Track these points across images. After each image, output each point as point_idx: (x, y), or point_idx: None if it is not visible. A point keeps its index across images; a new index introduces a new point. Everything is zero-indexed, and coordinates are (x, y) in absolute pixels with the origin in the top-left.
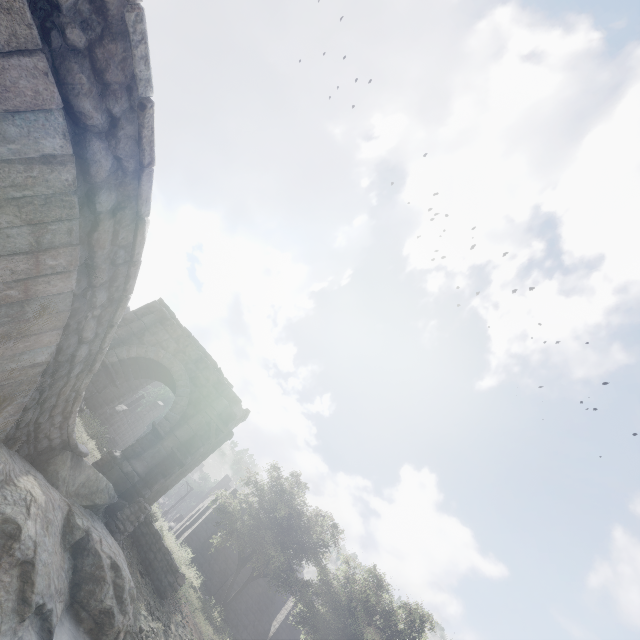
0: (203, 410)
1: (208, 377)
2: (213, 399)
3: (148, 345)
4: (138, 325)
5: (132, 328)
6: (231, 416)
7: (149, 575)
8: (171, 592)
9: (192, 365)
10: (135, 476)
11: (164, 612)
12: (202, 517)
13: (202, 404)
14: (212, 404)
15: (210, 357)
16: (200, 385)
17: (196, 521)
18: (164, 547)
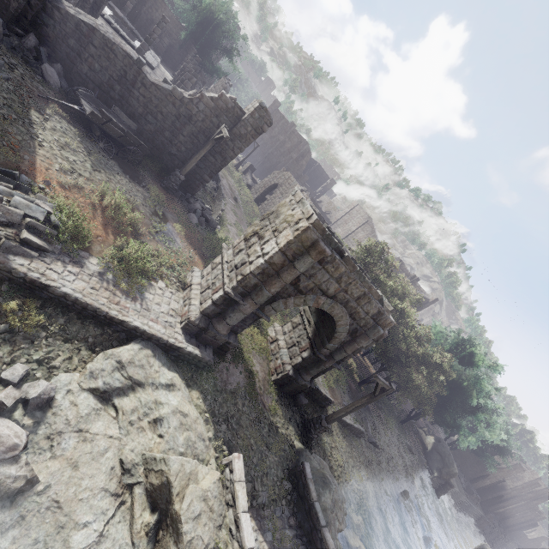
0: (359, 340)
1: (368, 311)
2: (369, 328)
3: (305, 291)
4: (293, 277)
5: (286, 282)
6: (382, 337)
7: (315, 403)
8: (327, 406)
9: (353, 303)
10: (307, 385)
11: (324, 413)
12: None
13: (358, 332)
14: (368, 334)
15: (374, 291)
16: (358, 319)
17: None
18: (323, 394)
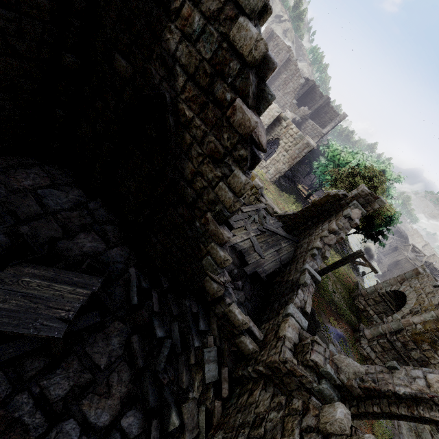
0: None
1: None
2: None
3: None
4: None
5: None
6: None
7: None
8: None
9: None
10: None
11: None
12: (283, 162)
13: None
14: None
15: None
16: None
17: None
18: None
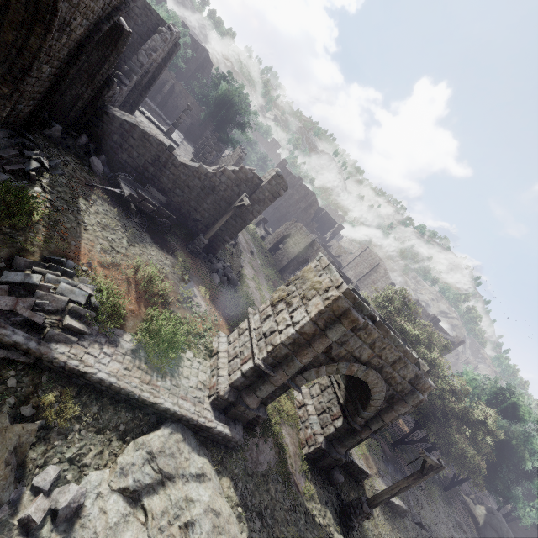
0: (397, 406)
1: (404, 376)
2: (406, 393)
3: (337, 358)
4: (325, 346)
5: (318, 352)
6: (421, 402)
7: (350, 477)
8: (364, 480)
9: (388, 368)
10: (342, 459)
11: (361, 489)
12: None
13: (395, 398)
14: (406, 400)
15: (410, 355)
16: (395, 384)
17: (293, 262)
18: (358, 466)
